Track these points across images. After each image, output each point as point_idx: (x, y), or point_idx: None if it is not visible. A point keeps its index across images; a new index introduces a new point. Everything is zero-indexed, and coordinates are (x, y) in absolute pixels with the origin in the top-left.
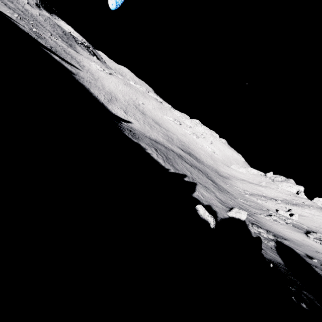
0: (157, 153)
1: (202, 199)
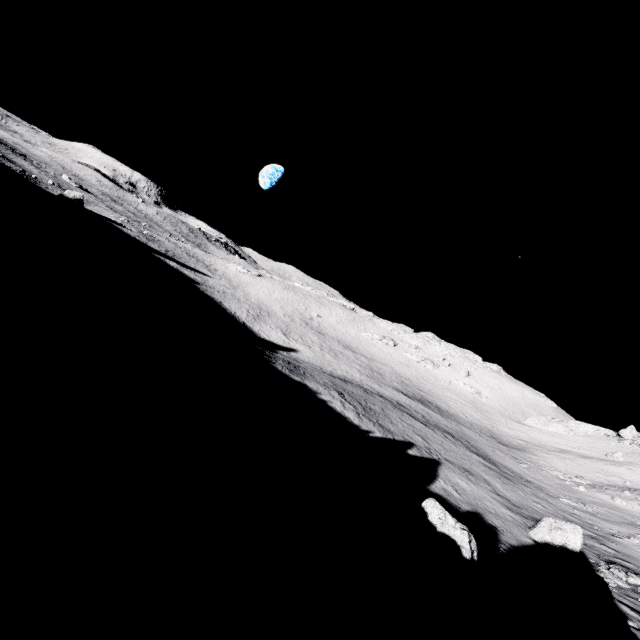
0: (343, 400)
1: (454, 497)
